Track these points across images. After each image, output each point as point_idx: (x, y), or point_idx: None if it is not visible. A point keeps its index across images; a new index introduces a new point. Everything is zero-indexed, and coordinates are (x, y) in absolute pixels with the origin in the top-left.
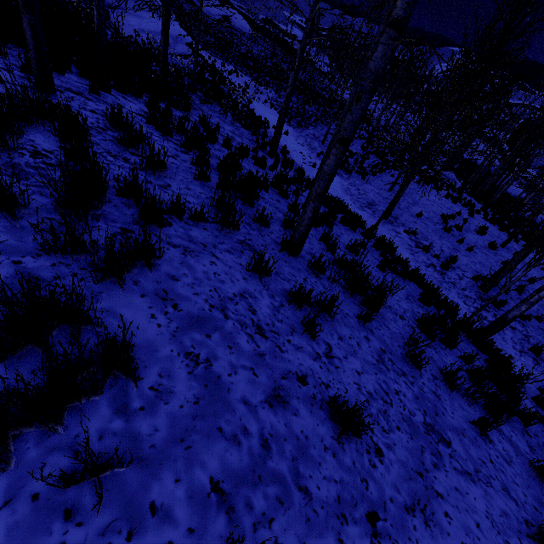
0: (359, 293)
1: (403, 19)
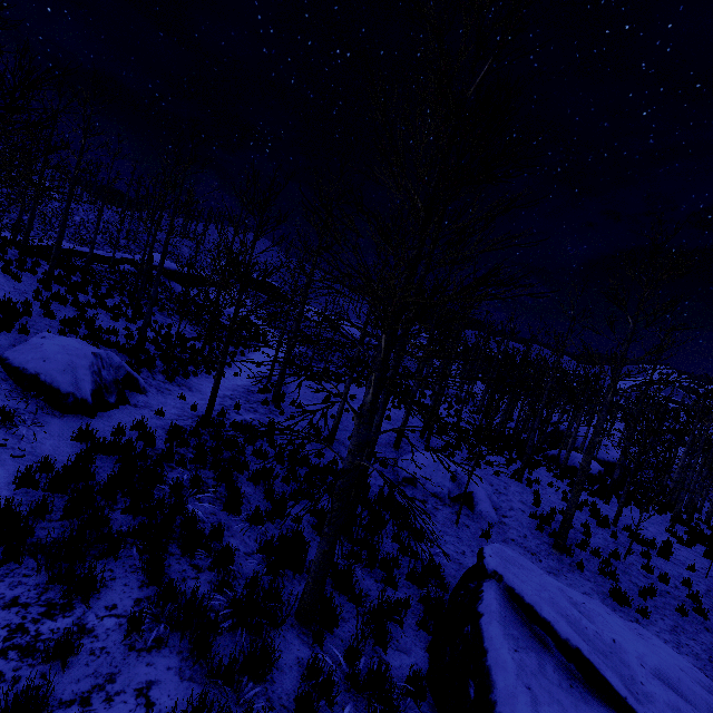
0: (59, 298)
1: (64, 215)
